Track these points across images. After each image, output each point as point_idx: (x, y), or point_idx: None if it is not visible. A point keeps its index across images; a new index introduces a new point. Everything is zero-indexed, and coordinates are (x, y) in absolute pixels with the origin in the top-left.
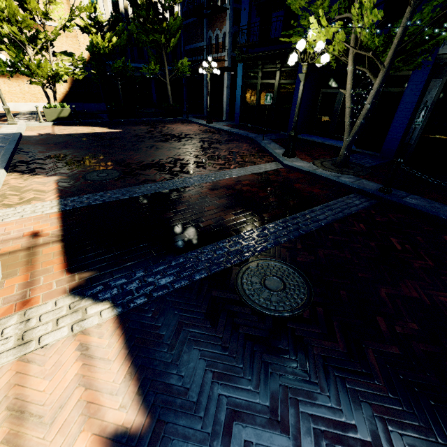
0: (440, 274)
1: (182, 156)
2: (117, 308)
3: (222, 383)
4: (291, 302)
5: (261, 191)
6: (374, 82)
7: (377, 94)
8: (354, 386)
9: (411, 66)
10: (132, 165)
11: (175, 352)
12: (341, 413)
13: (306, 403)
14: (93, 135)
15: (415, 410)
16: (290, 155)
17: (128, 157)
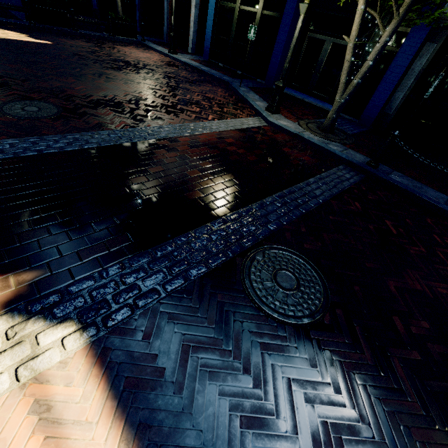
0: (433, 262)
1: (145, 95)
2: (88, 331)
3: (253, 431)
4: (309, 305)
5: (249, 154)
6: (382, 33)
7: (382, 50)
8: (390, 408)
9: (426, 20)
10: (75, 98)
11: (185, 393)
12: (386, 446)
13: (351, 440)
14: (6, 42)
15: (447, 426)
16: (274, 110)
17: (67, 86)
